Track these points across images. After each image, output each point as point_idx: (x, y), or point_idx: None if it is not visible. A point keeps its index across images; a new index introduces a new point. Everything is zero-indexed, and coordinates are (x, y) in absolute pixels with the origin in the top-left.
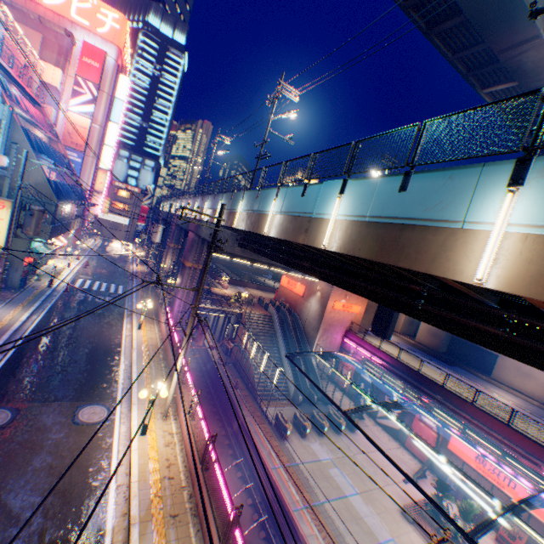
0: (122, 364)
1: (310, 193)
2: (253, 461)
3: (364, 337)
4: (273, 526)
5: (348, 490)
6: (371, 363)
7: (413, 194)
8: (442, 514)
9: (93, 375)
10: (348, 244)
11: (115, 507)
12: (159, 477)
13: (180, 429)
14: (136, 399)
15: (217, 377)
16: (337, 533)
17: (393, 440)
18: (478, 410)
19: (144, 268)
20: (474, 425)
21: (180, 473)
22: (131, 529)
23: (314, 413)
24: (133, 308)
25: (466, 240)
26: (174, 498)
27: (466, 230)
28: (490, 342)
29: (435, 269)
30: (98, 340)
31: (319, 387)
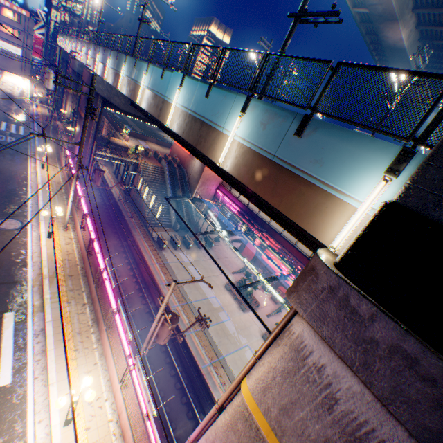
0: (30, 194)
1: (166, 78)
2: (100, 243)
3: (230, 190)
4: (148, 292)
5: (197, 276)
6: (228, 208)
7: (210, 102)
8: (228, 281)
9: (6, 200)
10: (179, 127)
11: (33, 271)
12: (62, 259)
13: (77, 237)
14: (43, 218)
15: (118, 210)
16: (184, 294)
17: (235, 254)
18: (281, 238)
19: (46, 111)
20: (276, 246)
21: (76, 258)
22: (44, 280)
23: (185, 236)
24: (36, 150)
25: (222, 140)
26: (72, 269)
27: (223, 134)
28: (249, 197)
29: (209, 154)
30: (5, 174)
31: (183, 219)
